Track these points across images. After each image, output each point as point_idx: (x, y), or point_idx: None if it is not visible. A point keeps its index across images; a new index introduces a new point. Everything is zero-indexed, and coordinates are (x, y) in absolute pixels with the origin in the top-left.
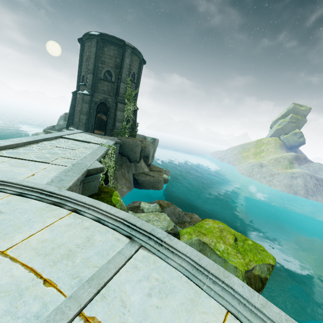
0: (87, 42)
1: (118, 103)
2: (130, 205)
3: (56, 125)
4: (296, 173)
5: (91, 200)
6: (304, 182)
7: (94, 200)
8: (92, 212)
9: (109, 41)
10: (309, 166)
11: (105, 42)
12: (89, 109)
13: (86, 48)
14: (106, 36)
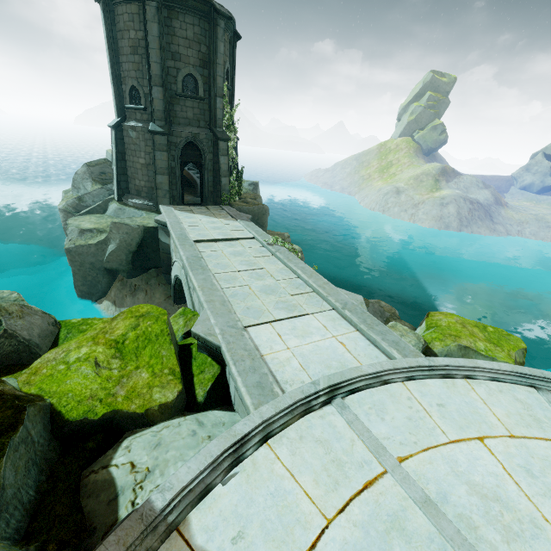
0: (124, 4)
1: (219, 141)
2: None
3: (83, 196)
4: (447, 197)
5: (465, 361)
6: (456, 209)
7: (467, 360)
8: (480, 373)
9: (182, 3)
10: (459, 182)
11: (172, 6)
12: (169, 161)
13: (124, 18)
14: None
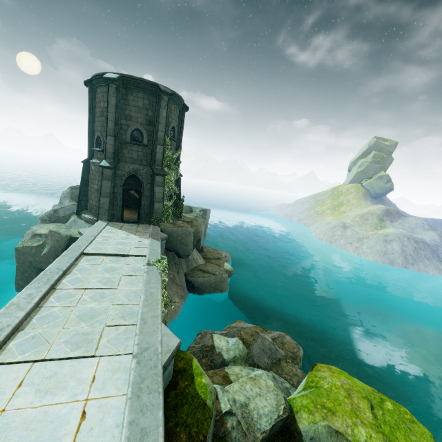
0: (100, 87)
1: (156, 176)
2: (199, 344)
3: (59, 209)
4: (390, 235)
5: None
6: (401, 247)
7: None
8: None
9: (136, 86)
10: (404, 222)
11: (129, 87)
12: (112, 188)
13: (99, 95)
14: (131, 78)
